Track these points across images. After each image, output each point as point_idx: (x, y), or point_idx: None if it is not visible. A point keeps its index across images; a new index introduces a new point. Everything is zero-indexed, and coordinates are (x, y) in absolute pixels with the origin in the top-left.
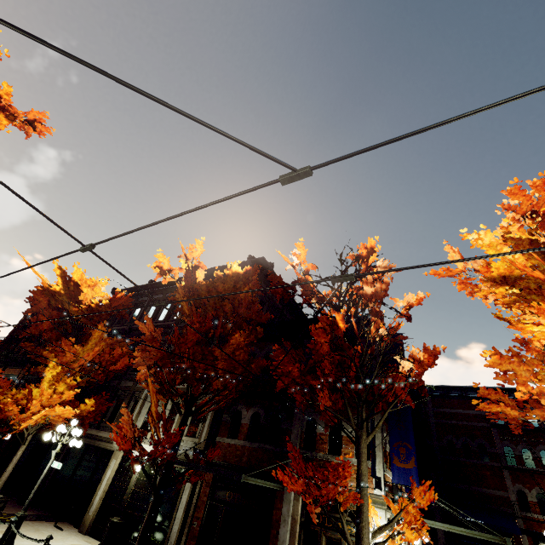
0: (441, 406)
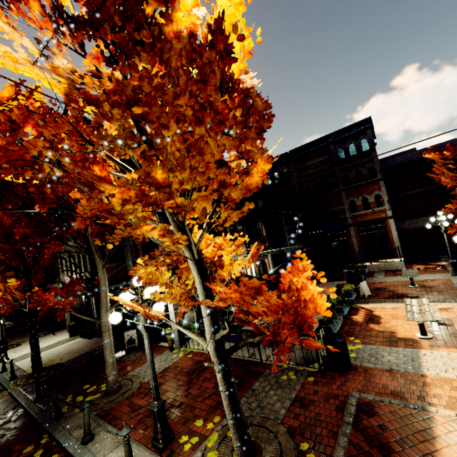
0: (300, 164)
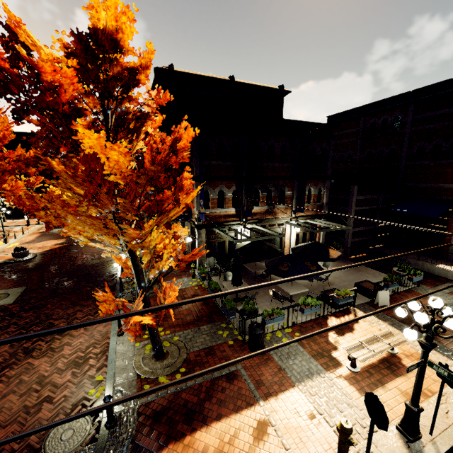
0: (424, 111)
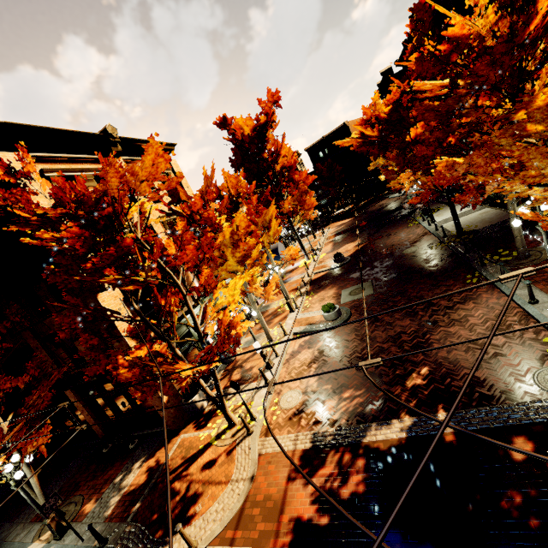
0: None
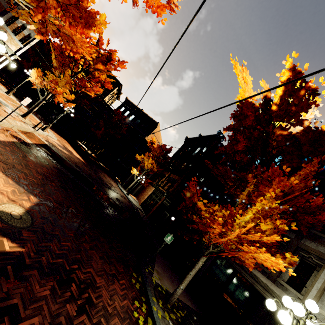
0: None
